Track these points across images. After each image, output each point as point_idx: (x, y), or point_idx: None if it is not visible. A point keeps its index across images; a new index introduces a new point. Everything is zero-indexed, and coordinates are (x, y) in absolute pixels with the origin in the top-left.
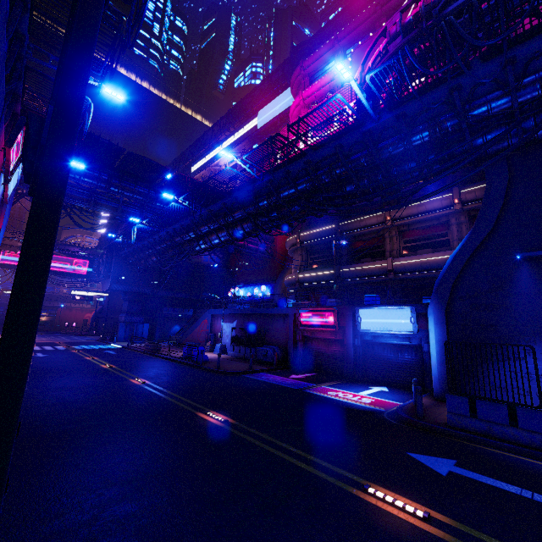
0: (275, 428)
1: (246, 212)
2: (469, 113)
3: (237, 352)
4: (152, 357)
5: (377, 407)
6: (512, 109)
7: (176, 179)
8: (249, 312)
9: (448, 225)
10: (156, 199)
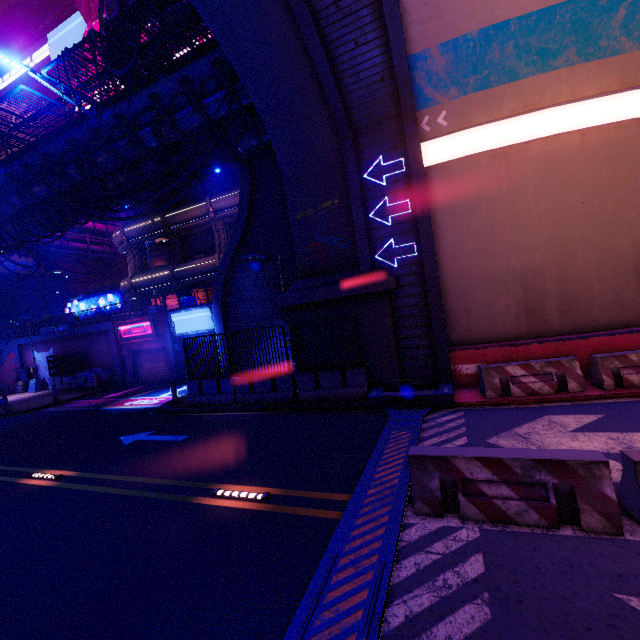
0: (4, 455)
1: None
2: (179, 123)
3: (59, 384)
4: None
5: (156, 405)
6: (196, 129)
7: None
8: (64, 335)
9: None
10: None
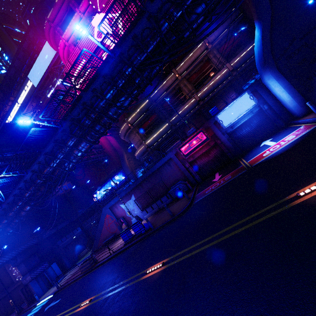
0: None
1: (112, 94)
2: None
3: (151, 211)
4: (100, 268)
5: (309, 129)
6: None
7: (4, 130)
8: (140, 181)
9: (209, 61)
10: None
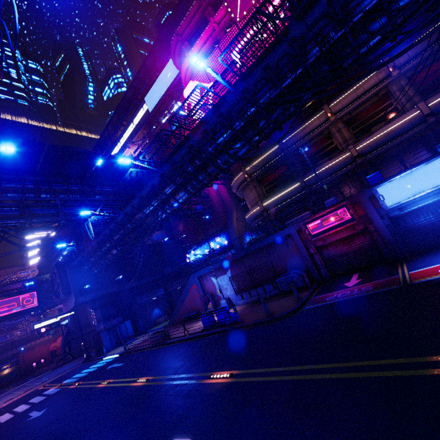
0: None
1: (224, 140)
2: None
3: (248, 298)
4: (170, 346)
5: None
6: None
7: (108, 162)
8: (242, 255)
9: (388, 96)
10: (93, 192)
